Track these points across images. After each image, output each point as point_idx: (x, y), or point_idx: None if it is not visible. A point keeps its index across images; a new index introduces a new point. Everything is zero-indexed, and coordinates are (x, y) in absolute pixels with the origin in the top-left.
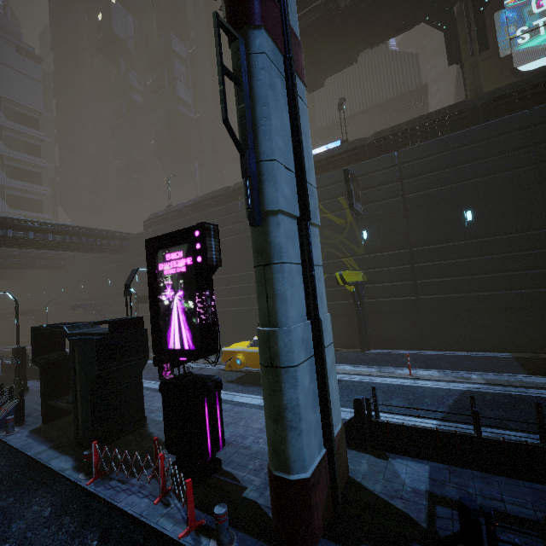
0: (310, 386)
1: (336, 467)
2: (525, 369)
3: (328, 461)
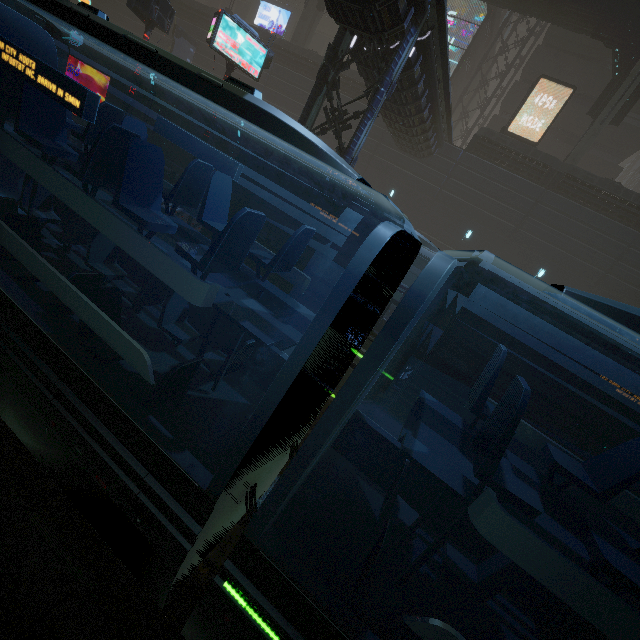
0: None
1: None
2: None
3: None
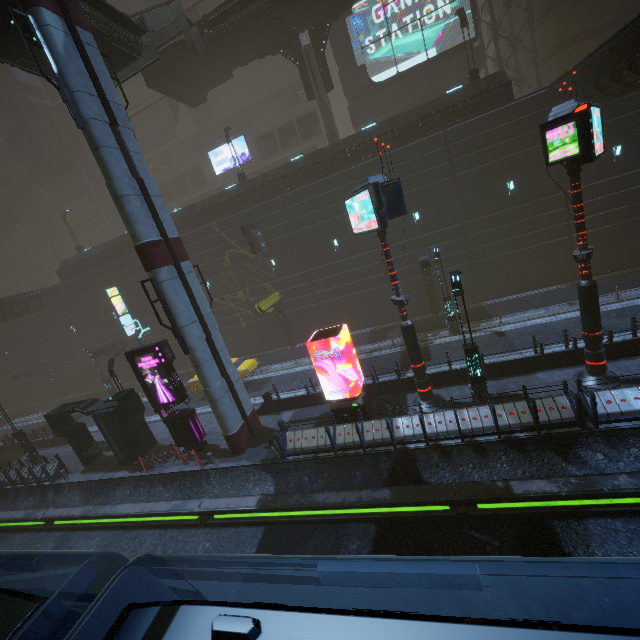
0: (230, 402)
1: (251, 425)
2: (368, 340)
3: (247, 424)
